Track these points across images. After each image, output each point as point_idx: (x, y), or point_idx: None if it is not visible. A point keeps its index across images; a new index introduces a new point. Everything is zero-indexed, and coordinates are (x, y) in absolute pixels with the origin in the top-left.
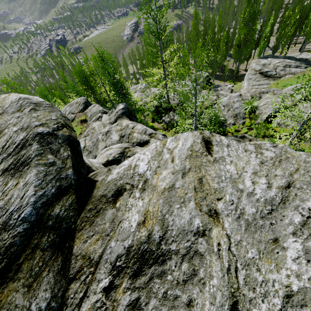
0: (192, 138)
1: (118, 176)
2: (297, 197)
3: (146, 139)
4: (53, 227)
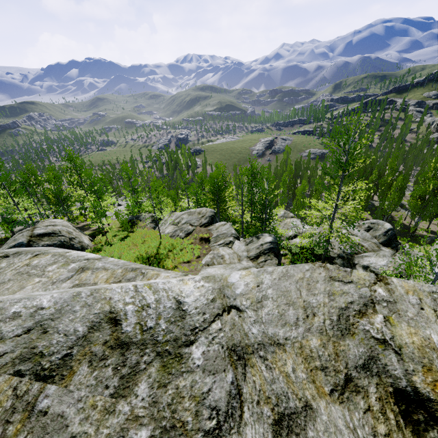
0: None
1: None
2: None
3: None
4: None
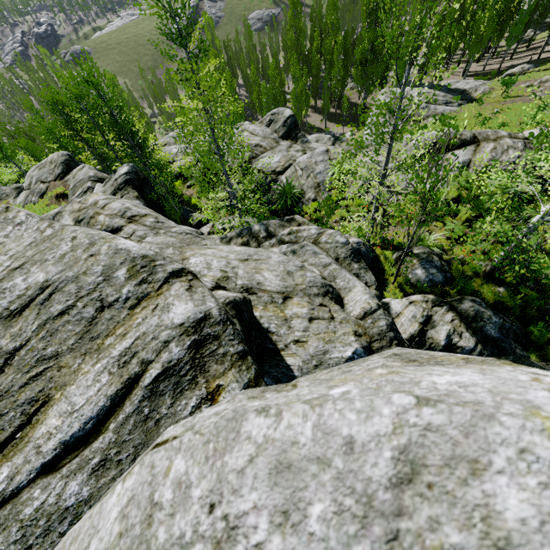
0: None
1: None
2: (11, 278)
3: (118, 225)
4: None
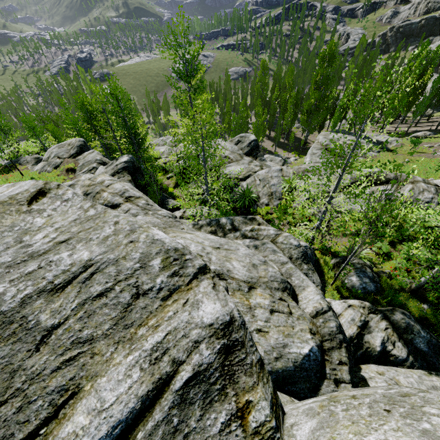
0: (29, 186)
1: None
2: (57, 251)
3: (117, 202)
4: None
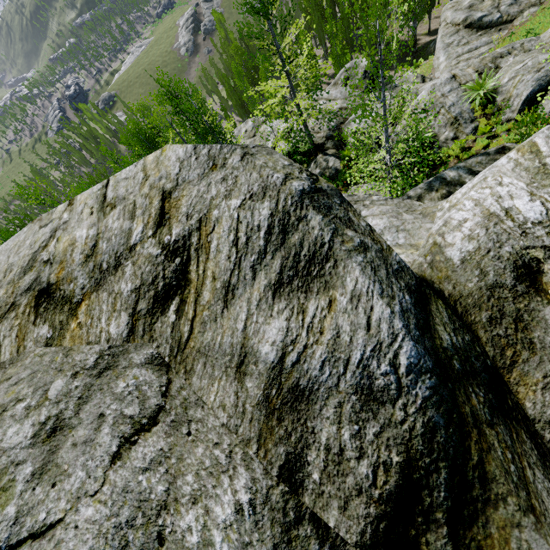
0: None
1: (483, 241)
2: None
3: None
4: (466, 371)
